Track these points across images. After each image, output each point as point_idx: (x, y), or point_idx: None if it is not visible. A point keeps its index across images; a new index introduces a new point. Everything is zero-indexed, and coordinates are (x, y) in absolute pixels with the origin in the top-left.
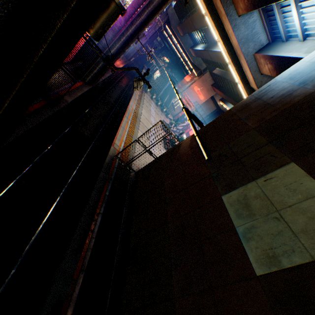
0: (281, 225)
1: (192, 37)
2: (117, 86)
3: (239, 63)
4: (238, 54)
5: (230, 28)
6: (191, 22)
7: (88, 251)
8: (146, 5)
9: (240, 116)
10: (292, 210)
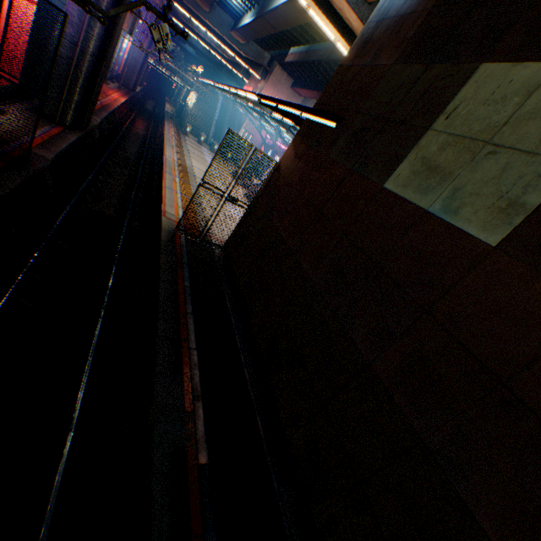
0: (504, 157)
1: (227, 8)
2: (131, 134)
3: None
4: None
5: None
6: None
7: (193, 370)
8: None
9: (362, 63)
10: (512, 127)
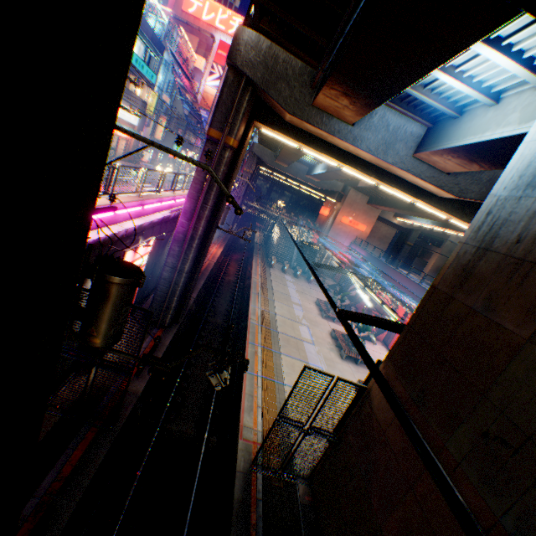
0: None
1: (301, 161)
2: (223, 286)
3: (396, 176)
4: (386, 167)
5: (348, 146)
6: (289, 152)
7: None
8: (208, 187)
9: (468, 302)
10: None
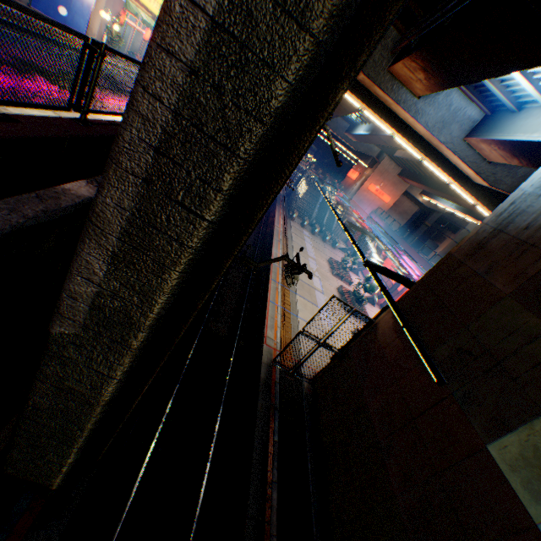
0: None
1: (344, 117)
2: None
3: (442, 155)
4: (436, 145)
5: (408, 117)
6: (339, 106)
7: None
8: None
9: (474, 267)
10: None
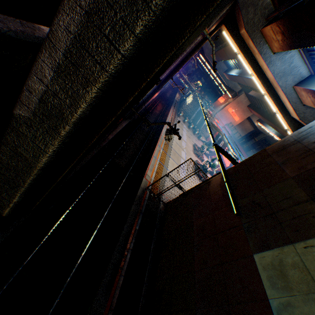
0: None
1: (225, 62)
2: (152, 114)
3: (277, 94)
4: (275, 87)
5: (264, 64)
6: (224, 53)
7: (117, 290)
8: None
9: (276, 159)
10: None
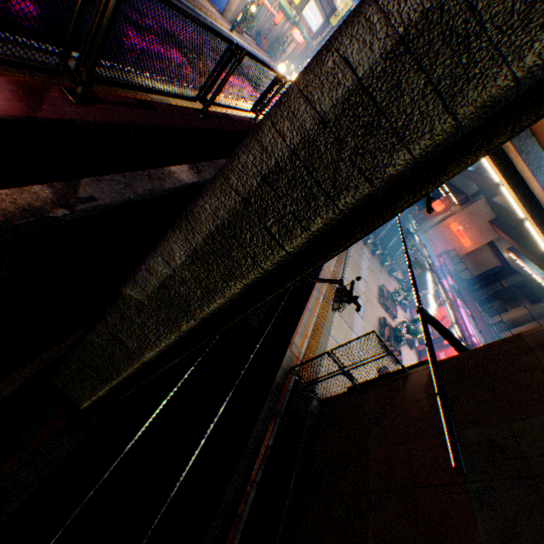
0: None
1: None
2: None
3: None
4: None
5: (526, 171)
6: None
7: None
8: None
9: (543, 361)
10: None
